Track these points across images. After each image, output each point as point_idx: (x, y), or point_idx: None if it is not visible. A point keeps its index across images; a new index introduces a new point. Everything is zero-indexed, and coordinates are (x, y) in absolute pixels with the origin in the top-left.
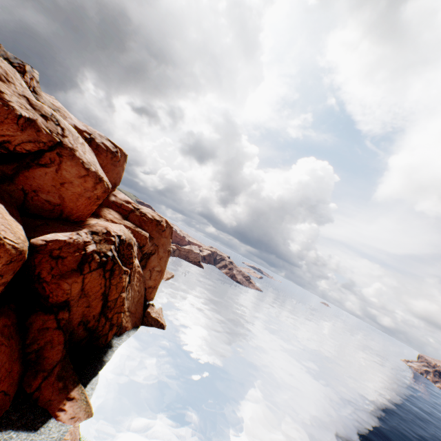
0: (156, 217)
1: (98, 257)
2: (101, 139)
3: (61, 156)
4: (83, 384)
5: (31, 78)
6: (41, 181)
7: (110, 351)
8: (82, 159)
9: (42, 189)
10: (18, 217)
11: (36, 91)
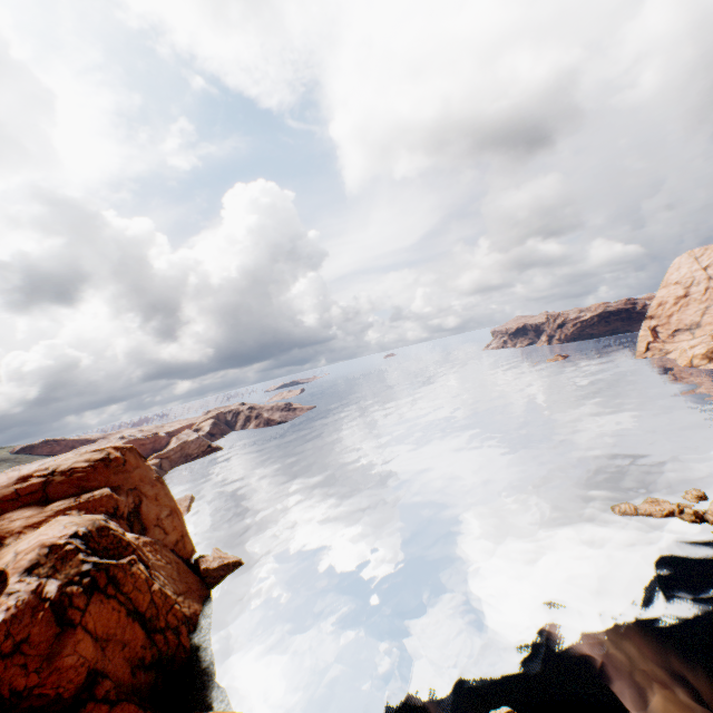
0: (95, 456)
1: (75, 587)
2: None
3: None
4: (207, 710)
5: None
6: None
7: (202, 653)
8: None
9: None
10: None
11: None
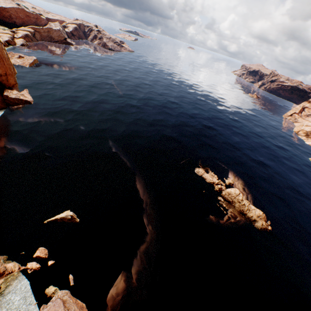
0: None
1: None
2: None
3: None
4: None
5: None
6: None
7: None
8: None
9: None
10: None
11: None
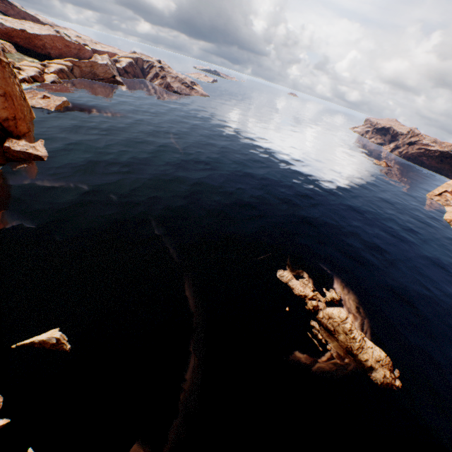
0: None
1: None
2: None
3: None
4: None
5: None
6: None
7: None
8: None
9: None
10: None
11: None
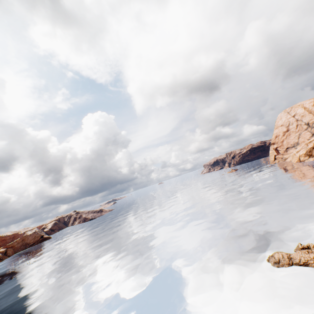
0: None
1: None
2: None
3: None
4: None
5: None
6: None
7: None
8: None
9: None
10: None
11: None
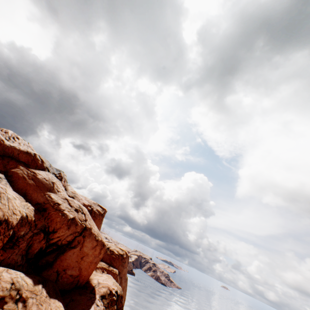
0: (120, 251)
1: None
2: (95, 206)
3: (84, 236)
4: None
5: (64, 181)
6: (70, 260)
7: None
8: (95, 233)
9: (69, 266)
10: (65, 307)
11: (66, 188)
